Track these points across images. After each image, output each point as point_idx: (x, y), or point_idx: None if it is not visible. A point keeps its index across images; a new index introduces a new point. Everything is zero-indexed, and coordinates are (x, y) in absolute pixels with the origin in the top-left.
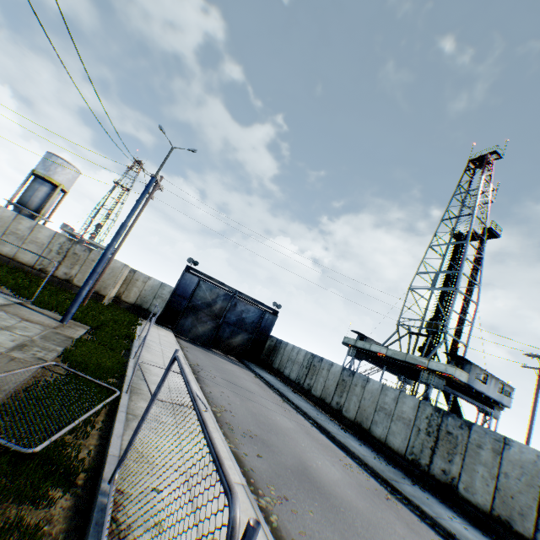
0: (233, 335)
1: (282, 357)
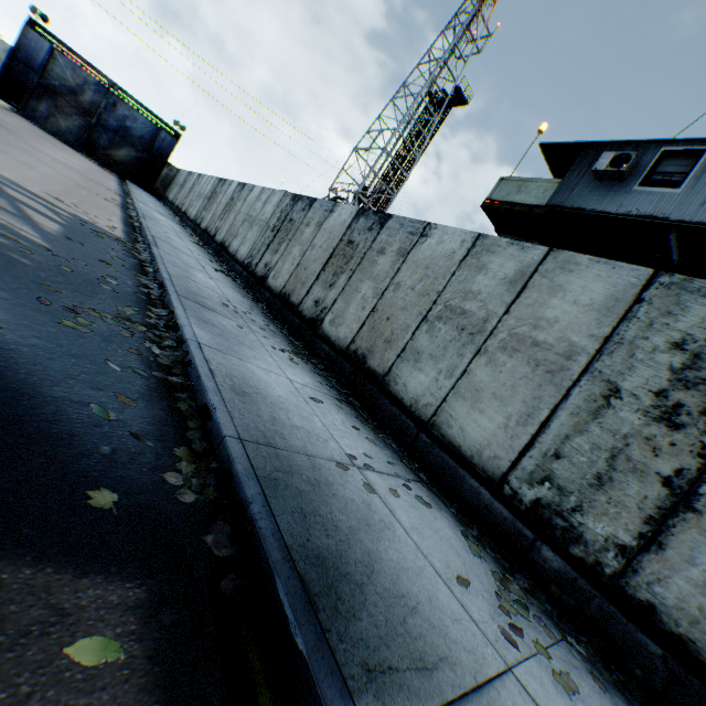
0: (114, 146)
1: (173, 185)
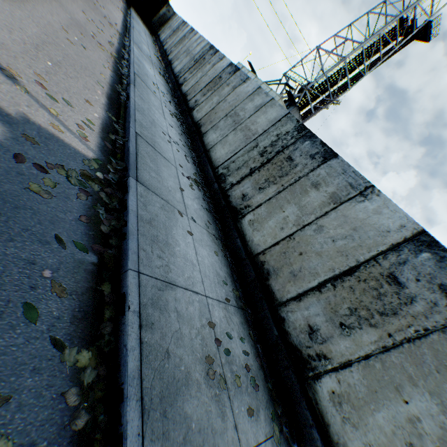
0: None
1: (167, 26)
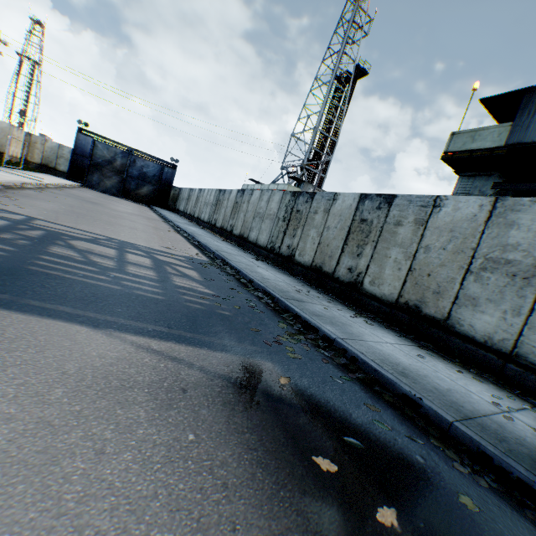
0: (139, 187)
1: (180, 199)
